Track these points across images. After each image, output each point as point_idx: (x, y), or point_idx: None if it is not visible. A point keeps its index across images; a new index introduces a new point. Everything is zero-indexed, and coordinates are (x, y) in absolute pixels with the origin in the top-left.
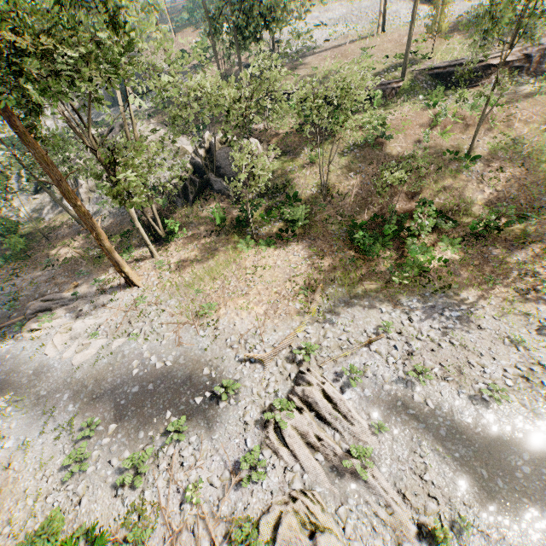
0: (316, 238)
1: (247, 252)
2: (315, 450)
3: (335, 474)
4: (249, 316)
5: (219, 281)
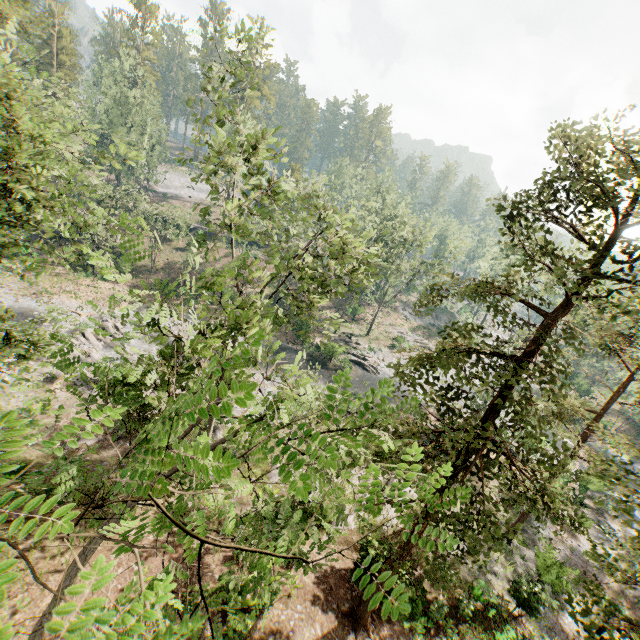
0: (139, 285)
1: (86, 279)
2: (101, 341)
3: (108, 347)
4: (77, 301)
5: (58, 285)
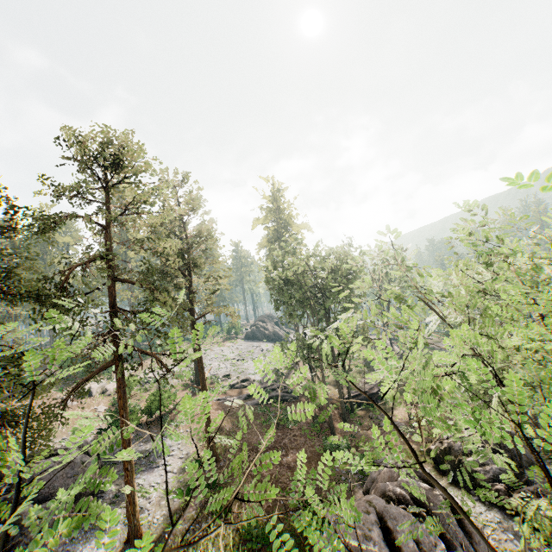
0: None
1: None
2: None
3: None
4: None
5: None
